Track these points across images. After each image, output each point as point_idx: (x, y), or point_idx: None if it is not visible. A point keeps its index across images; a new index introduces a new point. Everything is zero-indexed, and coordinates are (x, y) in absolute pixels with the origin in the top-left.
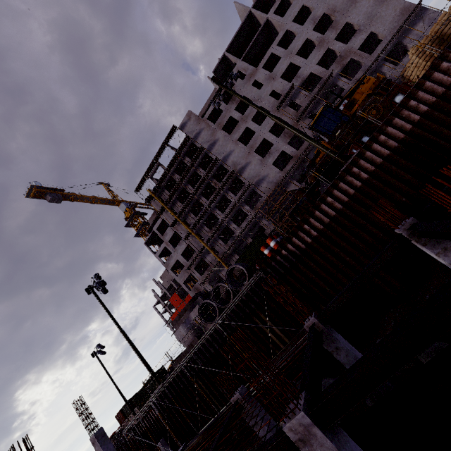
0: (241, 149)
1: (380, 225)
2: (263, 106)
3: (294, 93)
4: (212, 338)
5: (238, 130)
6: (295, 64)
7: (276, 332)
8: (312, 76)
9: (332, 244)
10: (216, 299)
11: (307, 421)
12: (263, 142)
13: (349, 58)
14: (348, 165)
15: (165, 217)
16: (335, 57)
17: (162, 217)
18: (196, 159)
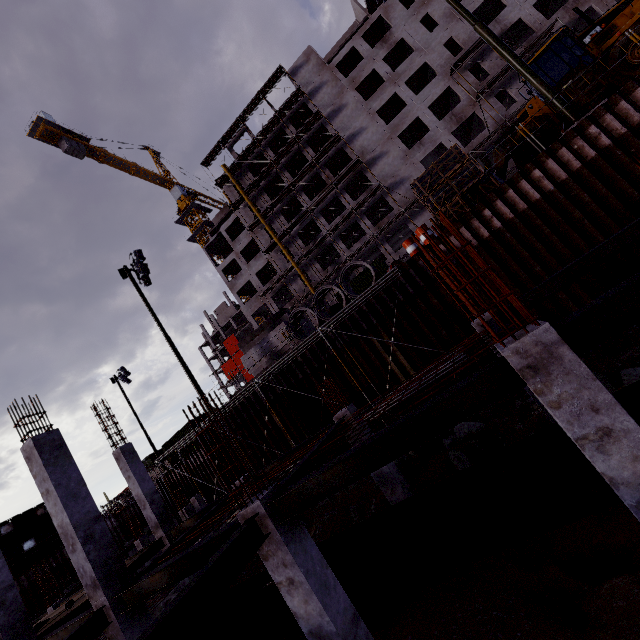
0: (378, 129)
1: (604, 224)
2: (430, 62)
3: (483, 49)
4: (303, 359)
5: (381, 95)
6: (497, 1)
7: (400, 362)
8: (518, 28)
9: (521, 245)
10: (318, 309)
11: (552, 338)
12: (413, 125)
13: (588, 6)
14: (584, 120)
15: (242, 214)
16: (564, 1)
17: (237, 213)
18: (306, 131)
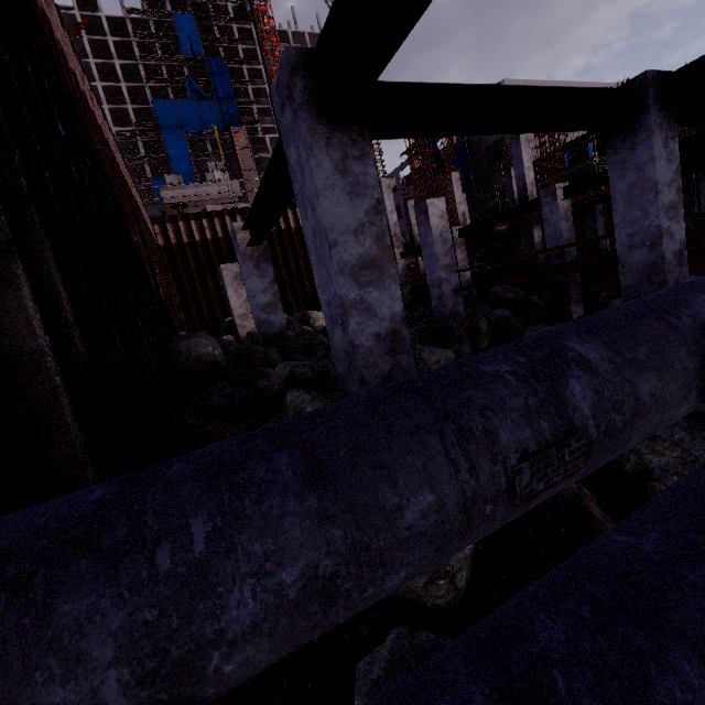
0: None
1: None
2: None
3: None
4: None
5: None
6: None
7: None
8: None
9: None
10: None
11: None
12: None
13: None
14: None
15: None
16: None
17: None
18: None
